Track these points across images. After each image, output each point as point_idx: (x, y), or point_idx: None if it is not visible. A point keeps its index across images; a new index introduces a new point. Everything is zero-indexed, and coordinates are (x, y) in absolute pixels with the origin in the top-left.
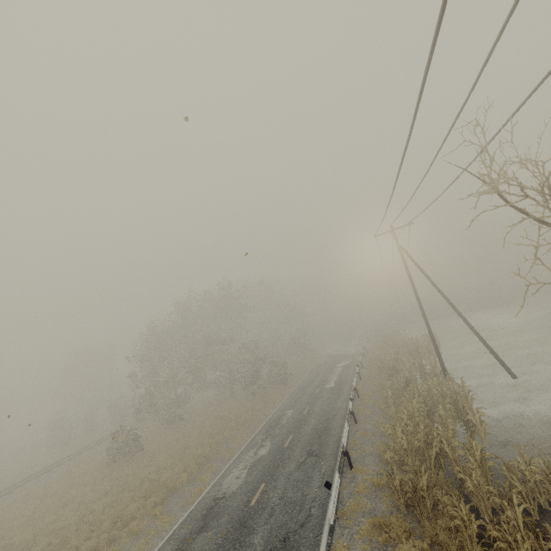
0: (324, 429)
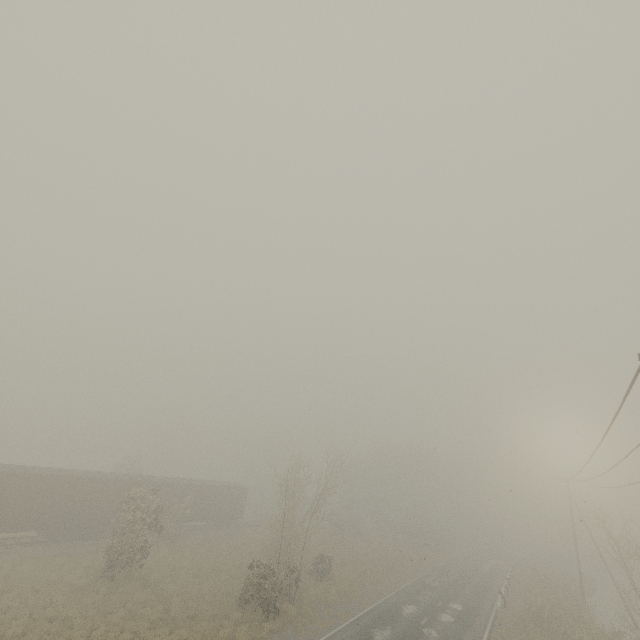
0: (484, 587)
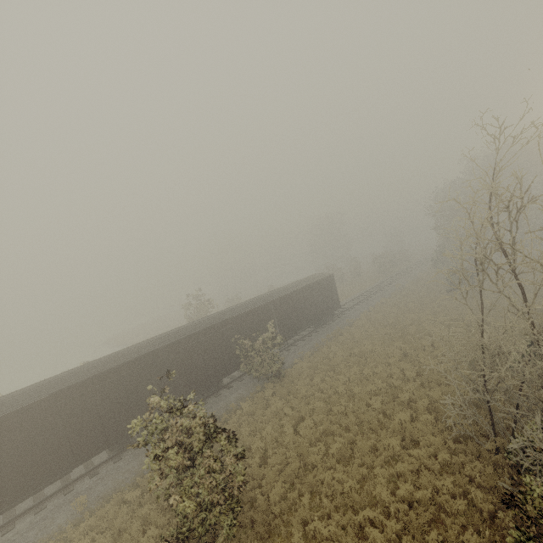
0: None
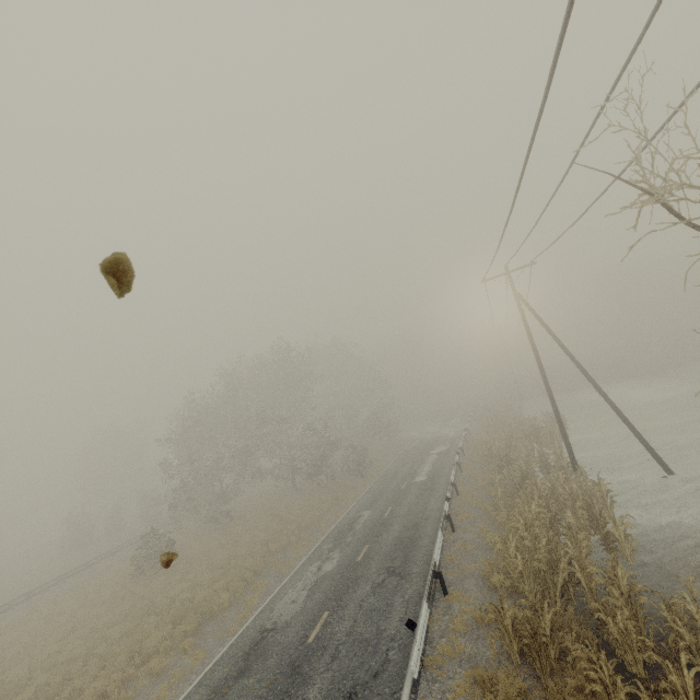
0: (410, 537)
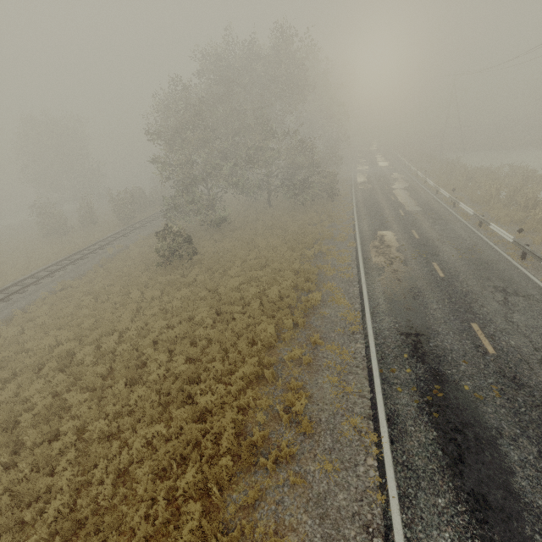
0: (480, 261)
